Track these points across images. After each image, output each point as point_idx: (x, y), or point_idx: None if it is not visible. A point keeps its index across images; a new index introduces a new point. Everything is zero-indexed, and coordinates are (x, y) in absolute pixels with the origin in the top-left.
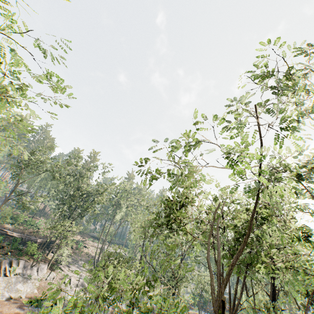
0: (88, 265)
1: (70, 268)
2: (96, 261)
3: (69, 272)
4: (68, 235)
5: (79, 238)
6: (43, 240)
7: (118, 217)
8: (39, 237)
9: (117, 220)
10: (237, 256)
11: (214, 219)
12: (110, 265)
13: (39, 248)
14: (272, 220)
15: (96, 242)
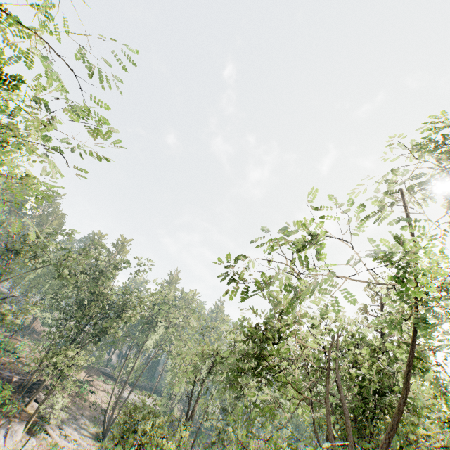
0: (93, 425)
1: (63, 431)
2: (108, 417)
3: (60, 437)
4: (69, 371)
5: (82, 376)
6: (26, 379)
7: (151, 343)
8: (16, 373)
9: (147, 347)
10: (388, 438)
11: (329, 361)
12: (139, 432)
13: (13, 393)
14: (427, 370)
15: (110, 383)
